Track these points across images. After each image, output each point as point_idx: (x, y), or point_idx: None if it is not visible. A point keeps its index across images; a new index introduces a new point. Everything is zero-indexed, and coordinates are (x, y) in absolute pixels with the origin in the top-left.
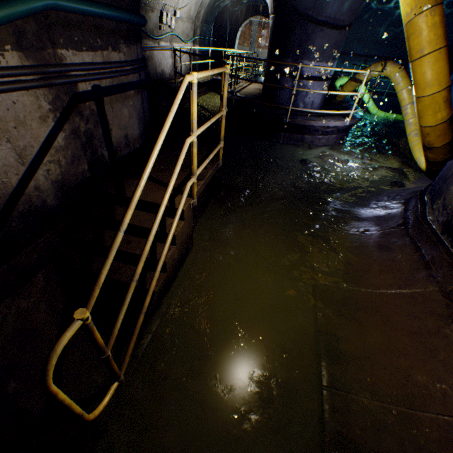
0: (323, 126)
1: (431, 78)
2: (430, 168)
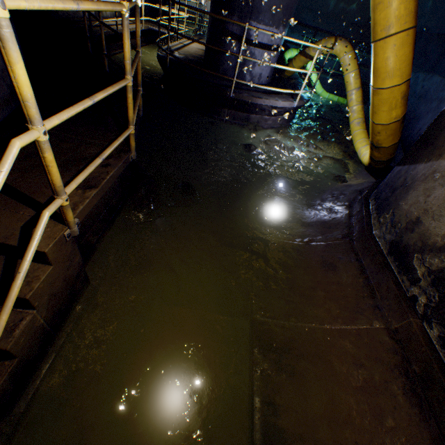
0: (270, 105)
1: (393, 67)
2: (373, 166)
